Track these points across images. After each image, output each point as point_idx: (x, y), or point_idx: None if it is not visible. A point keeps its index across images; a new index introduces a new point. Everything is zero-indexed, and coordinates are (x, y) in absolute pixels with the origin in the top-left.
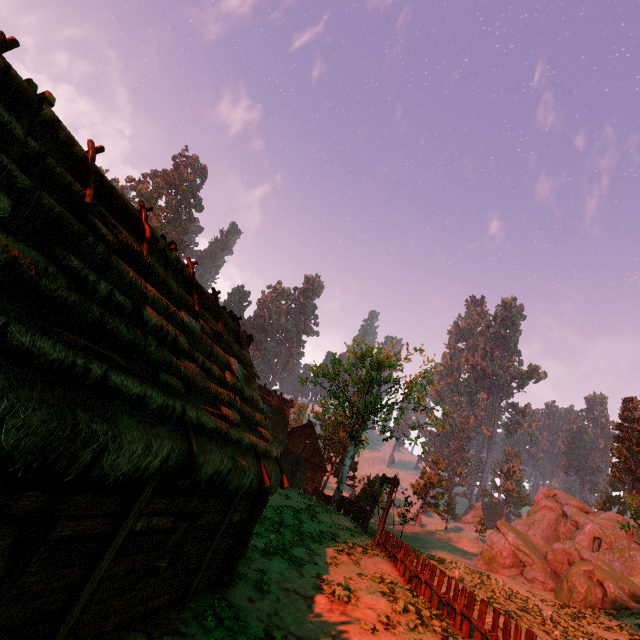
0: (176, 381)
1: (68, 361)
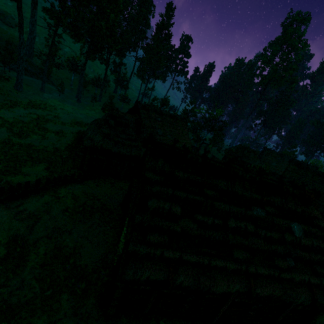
0: (242, 256)
1: (197, 261)
